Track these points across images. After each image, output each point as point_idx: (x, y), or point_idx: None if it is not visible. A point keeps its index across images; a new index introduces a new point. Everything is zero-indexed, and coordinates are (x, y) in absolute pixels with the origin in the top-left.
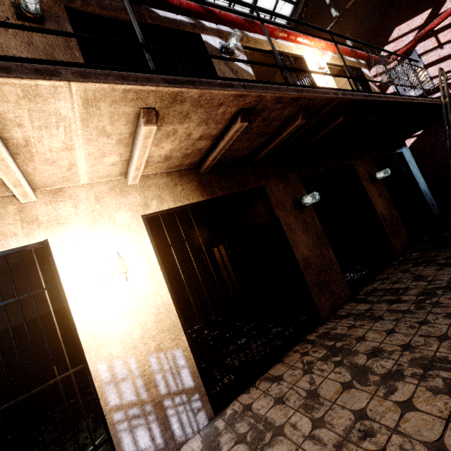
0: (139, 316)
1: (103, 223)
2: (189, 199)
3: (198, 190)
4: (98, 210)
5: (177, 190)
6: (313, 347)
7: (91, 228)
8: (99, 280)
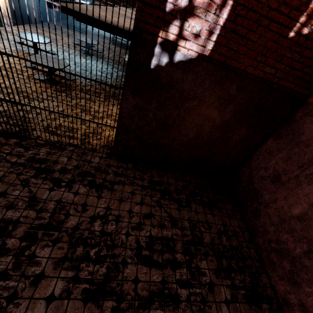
0: None
1: None
2: None
3: None
4: None
5: None
6: (32, 26)
7: None
8: None
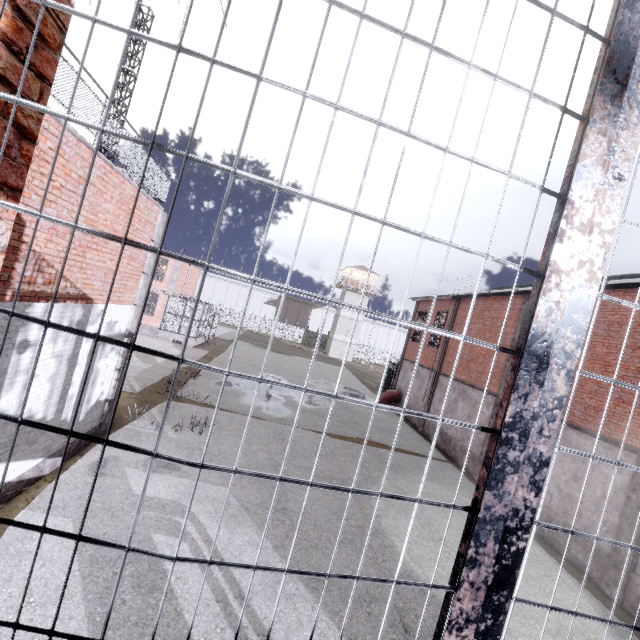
0: None
1: None
2: None
3: None
4: None
5: None
6: None
7: None
8: None
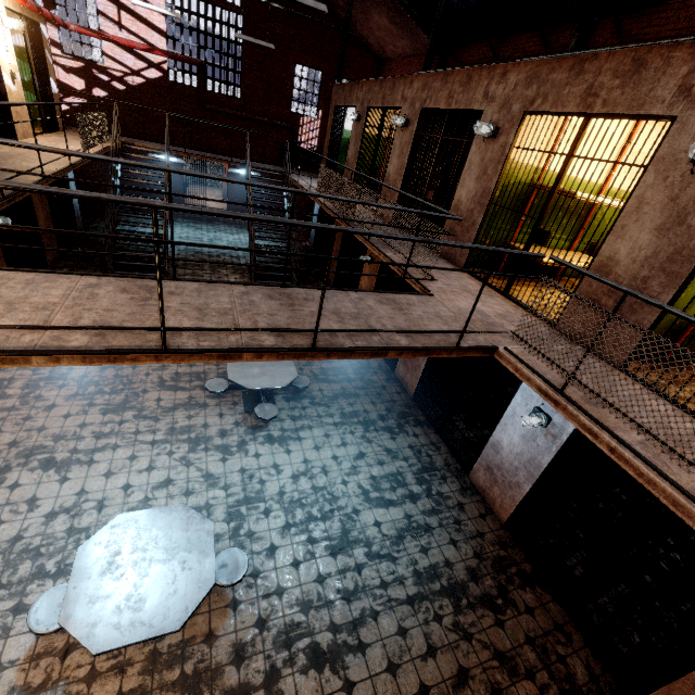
0: None
1: None
2: None
3: None
4: None
5: None
6: None
7: None
8: None
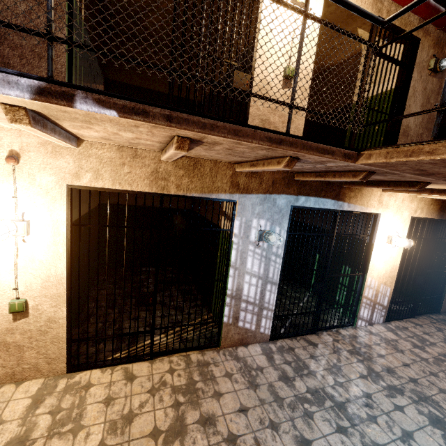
0: (387, 265)
1: (398, 214)
2: (432, 215)
3: (437, 211)
4: (400, 206)
5: (430, 208)
6: (438, 322)
7: (394, 215)
8: (385, 242)
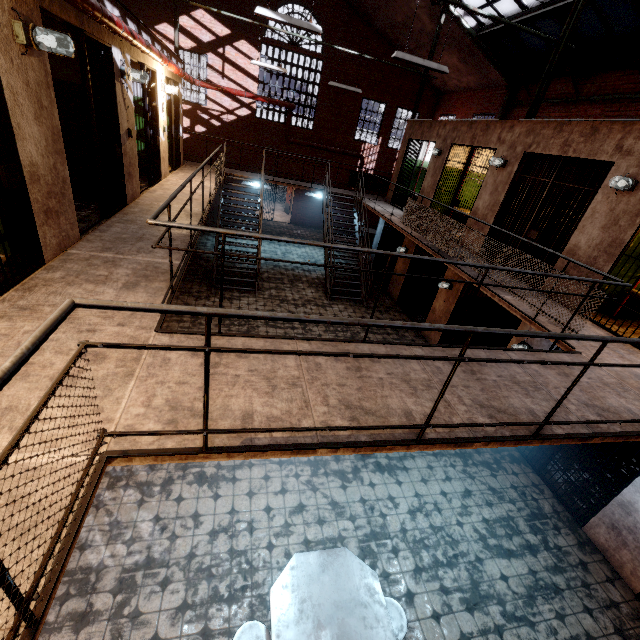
0: None
1: None
2: None
3: None
4: None
5: None
6: None
7: None
8: None
